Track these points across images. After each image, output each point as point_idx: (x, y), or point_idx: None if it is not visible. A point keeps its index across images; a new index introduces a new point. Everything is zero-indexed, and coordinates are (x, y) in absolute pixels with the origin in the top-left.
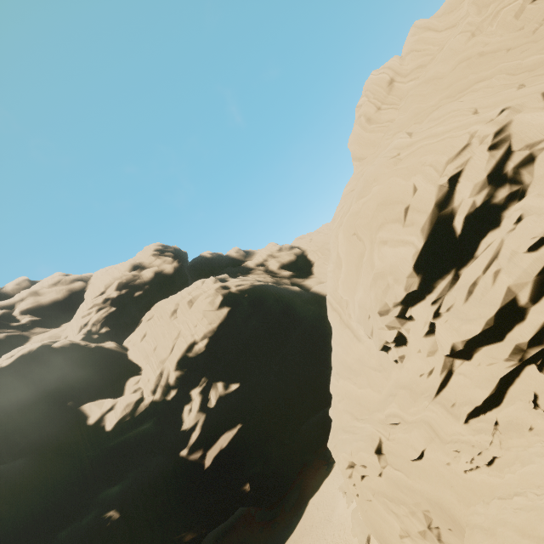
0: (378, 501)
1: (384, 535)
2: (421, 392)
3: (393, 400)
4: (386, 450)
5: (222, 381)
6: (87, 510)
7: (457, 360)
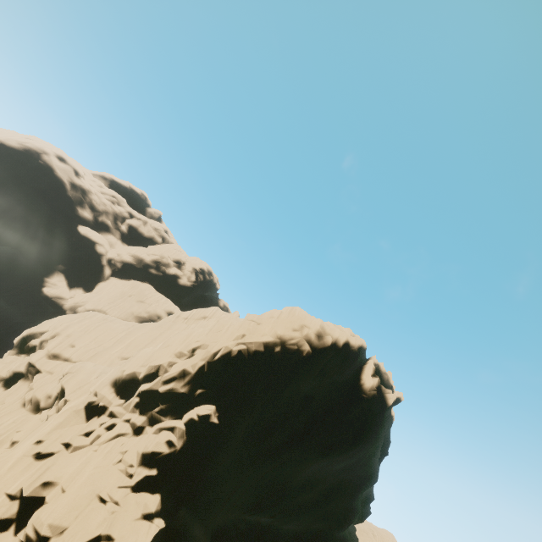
0: None
1: None
2: None
3: None
4: None
5: None
6: None
7: None
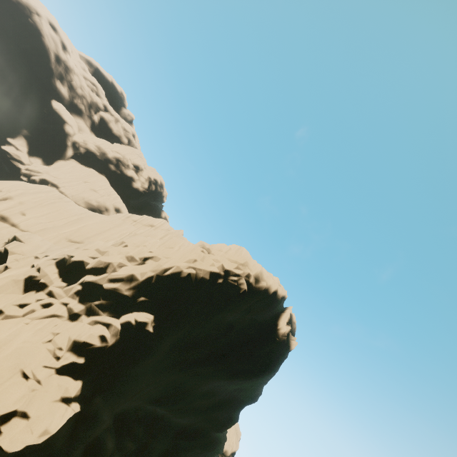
0: None
1: None
2: None
3: None
4: None
5: None
6: None
7: None
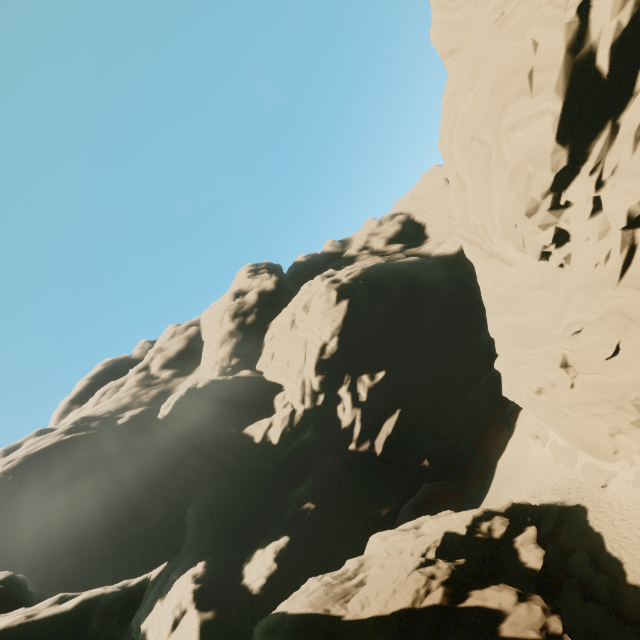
0: (576, 412)
1: (591, 441)
2: (600, 284)
3: (569, 308)
4: (572, 361)
5: (365, 373)
6: (285, 508)
7: (639, 230)
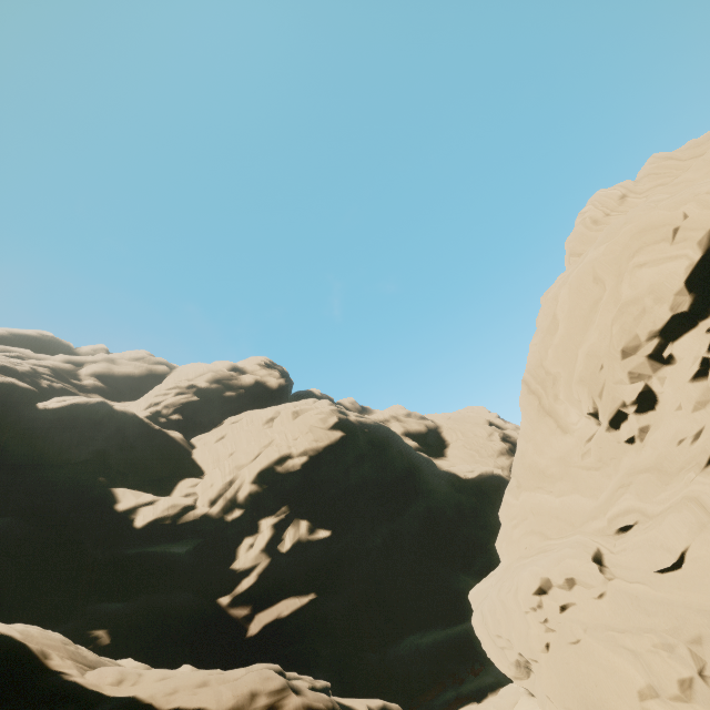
0: (595, 639)
1: (604, 699)
2: (678, 469)
3: (626, 491)
4: (610, 561)
5: (308, 520)
6: (66, 617)
7: None
